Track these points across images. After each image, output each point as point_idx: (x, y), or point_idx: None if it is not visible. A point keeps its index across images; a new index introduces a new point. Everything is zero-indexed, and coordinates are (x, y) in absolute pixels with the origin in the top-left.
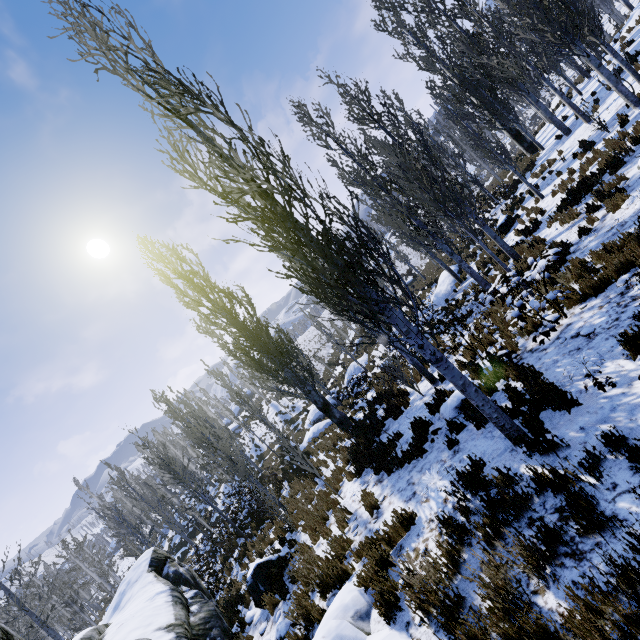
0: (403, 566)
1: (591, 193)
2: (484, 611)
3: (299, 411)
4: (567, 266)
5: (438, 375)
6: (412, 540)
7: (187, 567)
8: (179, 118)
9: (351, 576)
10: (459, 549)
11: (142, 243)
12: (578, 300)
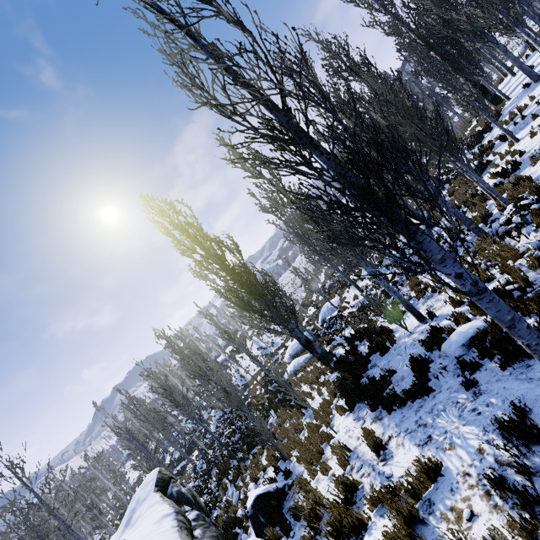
0: (453, 536)
1: None
2: None
3: (278, 346)
4: None
5: (427, 313)
6: (444, 495)
7: (188, 487)
8: (181, 29)
9: (368, 527)
10: (536, 525)
11: (144, 199)
12: None
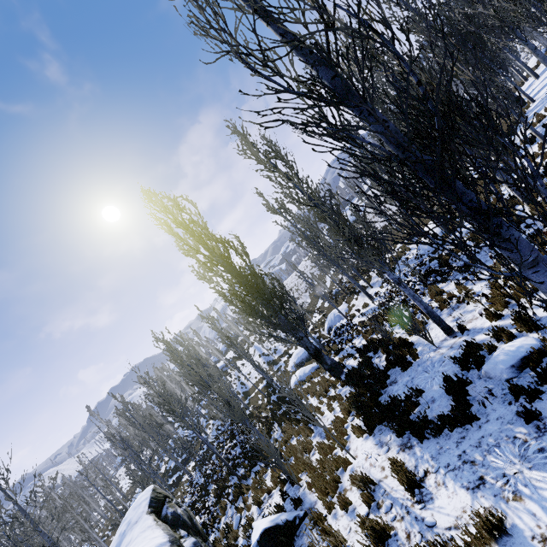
0: None
1: None
2: None
3: (280, 354)
4: None
5: (457, 325)
6: None
7: (184, 507)
8: None
9: None
10: None
11: (146, 194)
12: None
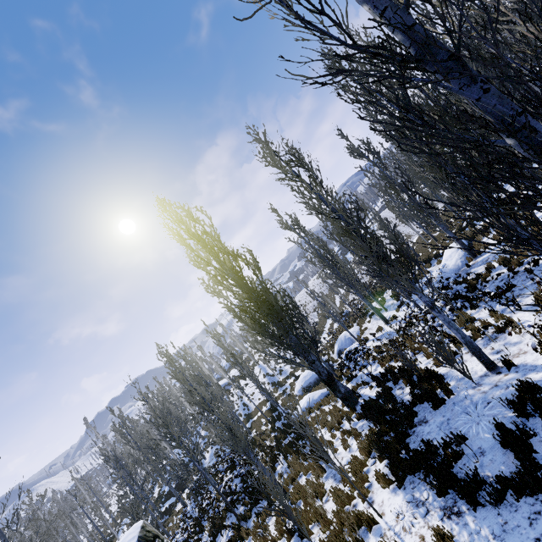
0: None
1: None
2: None
3: (286, 375)
4: None
5: (502, 360)
6: None
7: None
8: None
9: None
10: None
11: (160, 203)
12: None
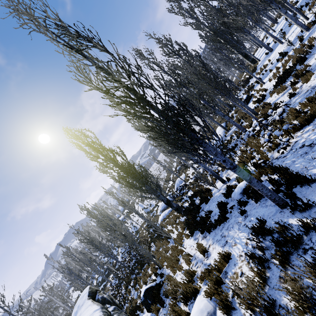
0: (232, 284)
1: (292, 75)
2: (290, 307)
3: (153, 206)
4: (288, 112)
5: (226, 178)
6: (232, 268)
7: (108, 294)
8: (78, 53)
9: (200, 291)
10: (264, 271)
11: (65, 130)
12: (298, 128)
